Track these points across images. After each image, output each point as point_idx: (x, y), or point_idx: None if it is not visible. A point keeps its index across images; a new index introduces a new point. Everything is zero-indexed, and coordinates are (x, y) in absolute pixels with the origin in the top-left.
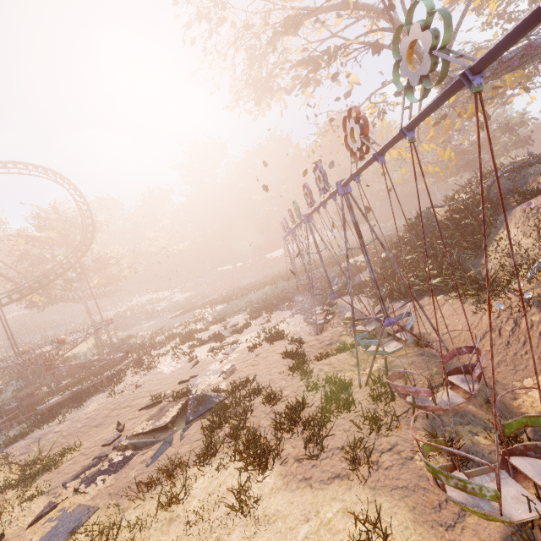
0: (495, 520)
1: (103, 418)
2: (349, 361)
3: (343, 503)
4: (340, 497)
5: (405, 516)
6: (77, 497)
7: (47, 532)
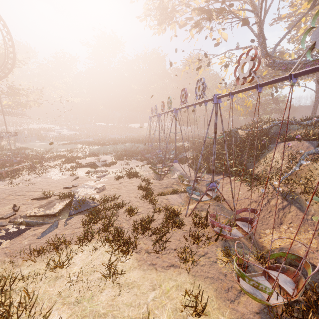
0: (263, 303)
1: (1, 199)
2: (178, 200)
3: (176, 282)
4: (174, 278)
5: (212, 294)
6: None
7: None
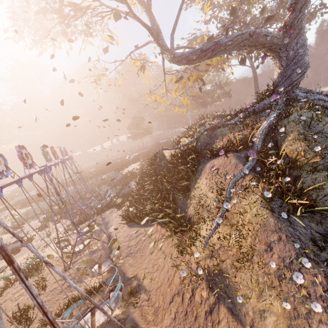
0: None
1: None
2: None
3: None
4: None
5: None
6: None
7: None
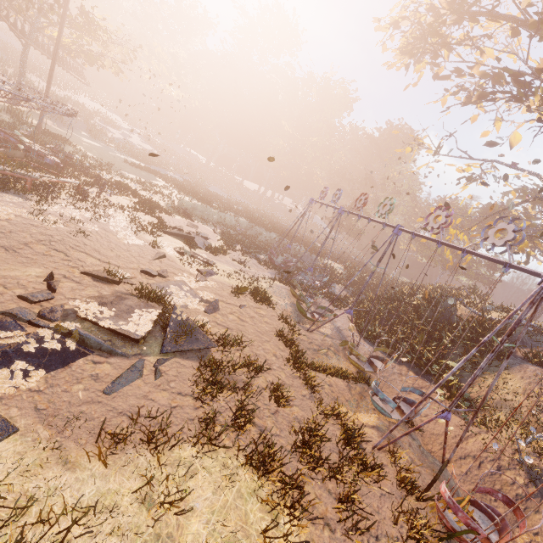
0: None
1: (20, 244)
2: (346, 394)
3: None
4: None
5: None
6: None
7: None
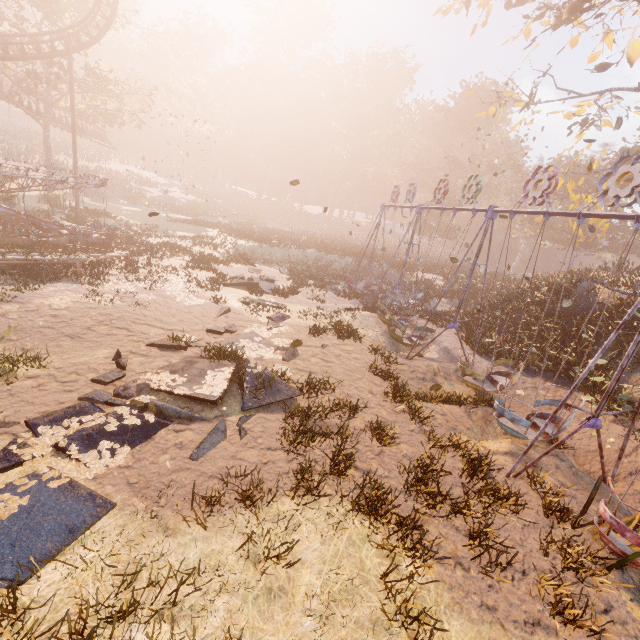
0: None
1: (83, 329)
2: (465, 421)
3: None
4: None
5: None
6: (63, 463)
7: (11, 514)
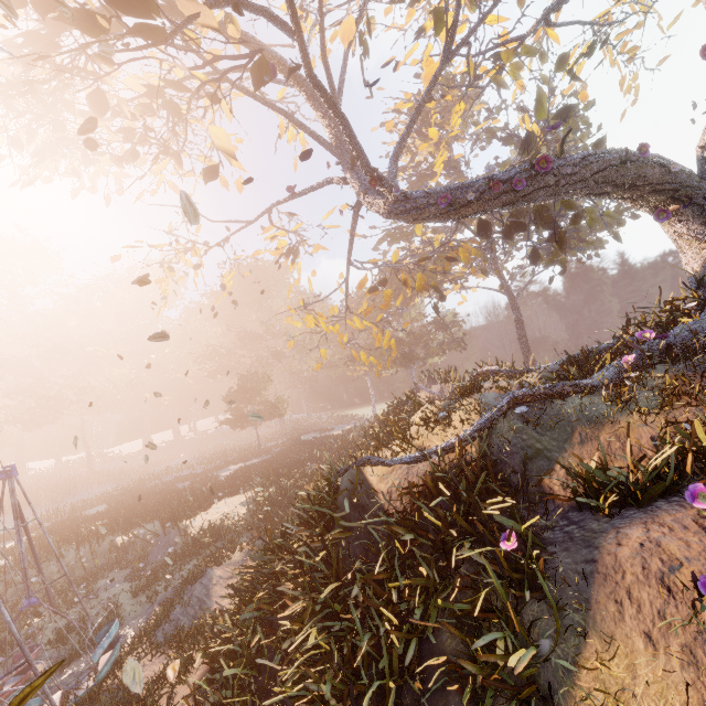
0: None
1: None
2: None
3: None
4: None
5: None
6: None
7: None
